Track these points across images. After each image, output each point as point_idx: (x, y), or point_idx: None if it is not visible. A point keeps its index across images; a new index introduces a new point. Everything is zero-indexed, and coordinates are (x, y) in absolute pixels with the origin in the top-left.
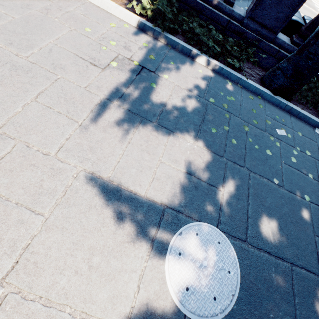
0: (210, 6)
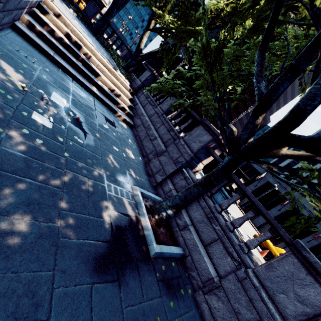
0: (72, 1)
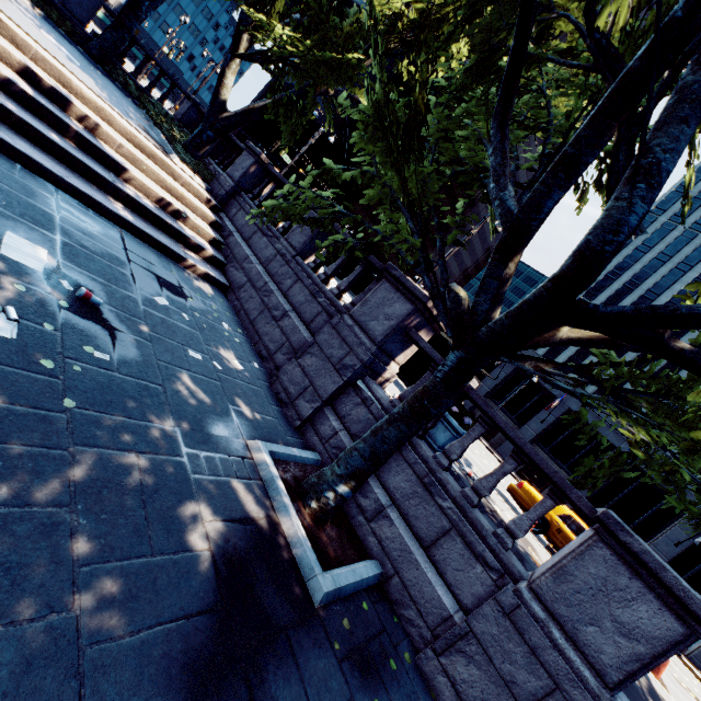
0: None
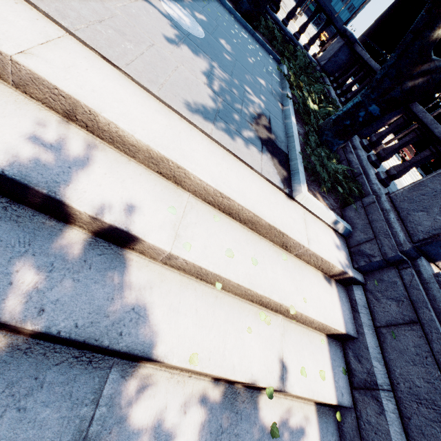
0: None
